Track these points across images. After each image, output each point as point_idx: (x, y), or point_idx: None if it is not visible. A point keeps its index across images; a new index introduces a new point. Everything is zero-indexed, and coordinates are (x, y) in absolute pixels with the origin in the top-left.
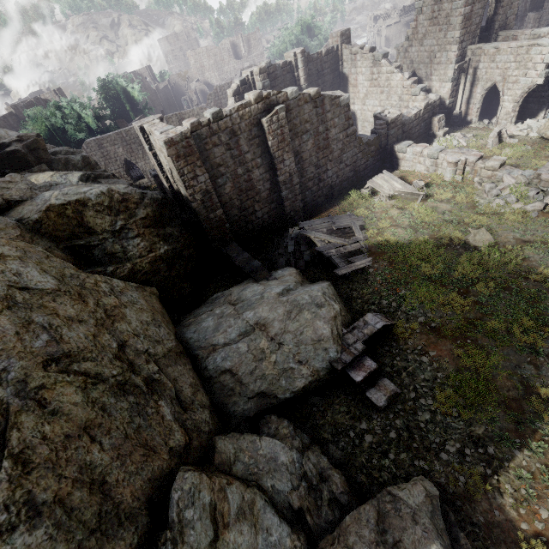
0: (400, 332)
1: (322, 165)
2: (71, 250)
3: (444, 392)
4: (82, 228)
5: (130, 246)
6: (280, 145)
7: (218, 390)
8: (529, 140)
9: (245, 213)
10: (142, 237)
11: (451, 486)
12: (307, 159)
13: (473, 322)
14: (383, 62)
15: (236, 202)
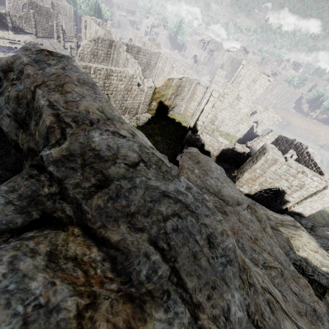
0: None
1: None
2: None
3: None
4: None
5: None
6: None
7: None
8: None
9: None
10: None
11: None
12: None
13: None
14: (241, 100)
15: None
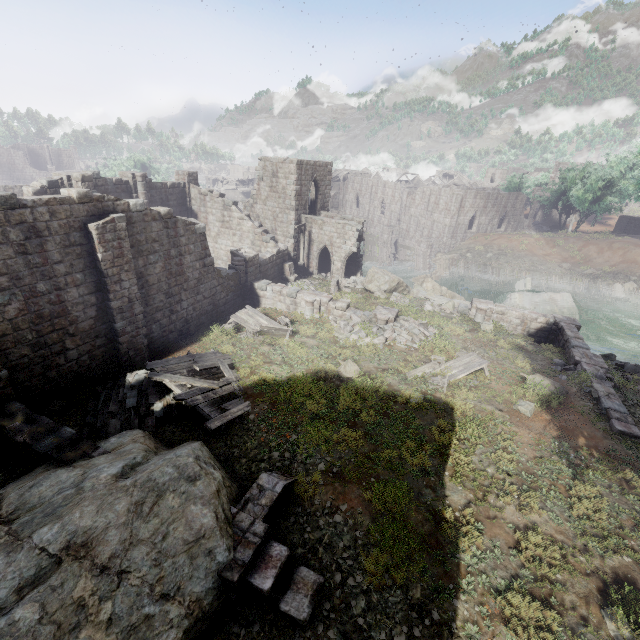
0: (303, 490)
1: (174, 294)
2: None
3: (370, 556)
4: None
5: None
6: (117, 261)
7: None
8: (358, 290)
9: (46, 352)
10: None
11: None
12: (155, 284)
13: (369, 456)
14: (233, 208)
15: (27, 335)
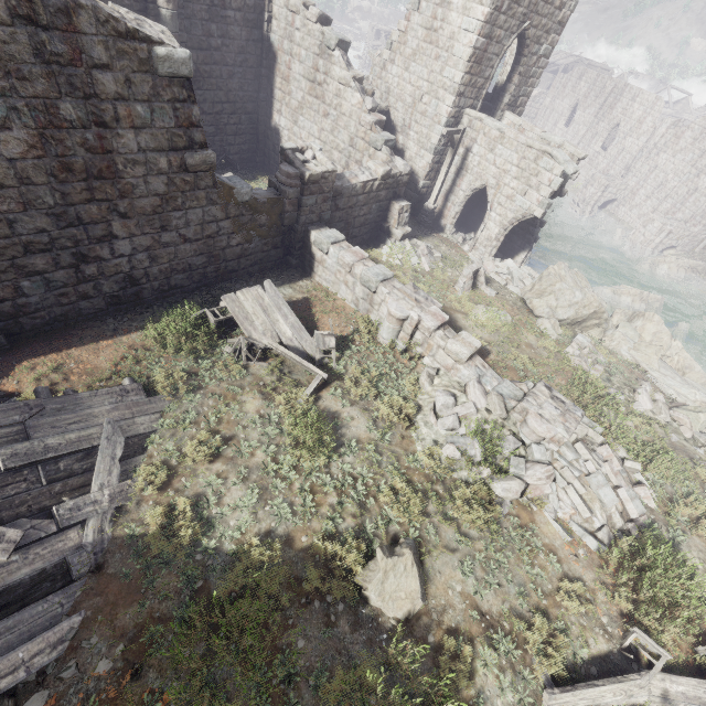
0: None
1: (87, 221)
2: None
3: None
4: None
5: None
6: None
7: None
8: (509, 298)
9: None
10: None
11: None
12: (9, 185)
13: None
14: (336, 54)
15: None
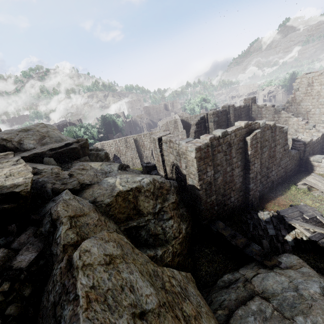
0: None
1: (270, 167)
2: (127, 231)
3: None
4: (135, 210)
5: (167, 227)
6: (254, 154)
7: None
8: None
9: (225, 198)
10: (173, 218)
11: None
12: (263, 163)
13: None
14: (282, 112)
15: (221, 190)
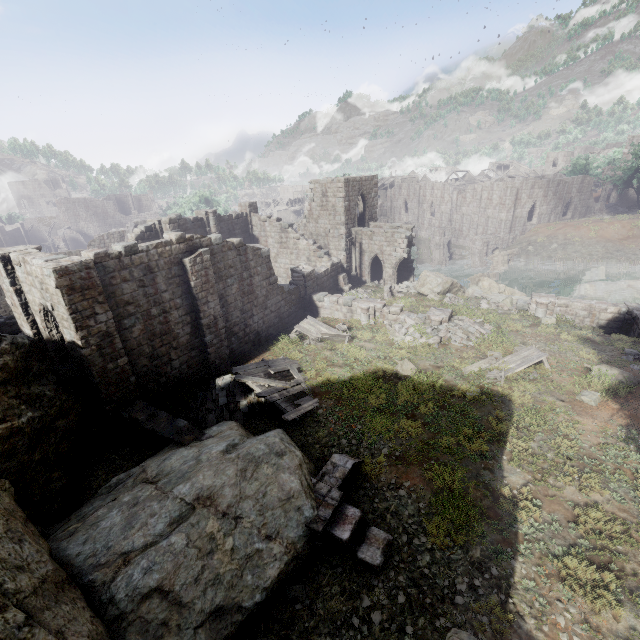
0: (370, 469)
1: (247, 310)
2: None
3: (432, 522)
4: None
5: None
6: (205, 286)
7: (136, 636)
8: (411, 294)
9: (158, 362)
10: None
11: (480, 636)
12: (232, 302)
13: (429, 442)
14: (289, 230)
15: (146, 349)
